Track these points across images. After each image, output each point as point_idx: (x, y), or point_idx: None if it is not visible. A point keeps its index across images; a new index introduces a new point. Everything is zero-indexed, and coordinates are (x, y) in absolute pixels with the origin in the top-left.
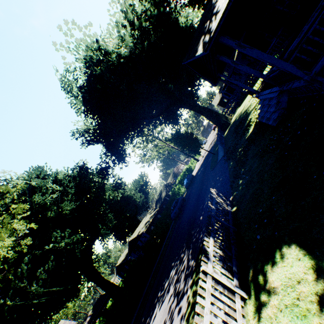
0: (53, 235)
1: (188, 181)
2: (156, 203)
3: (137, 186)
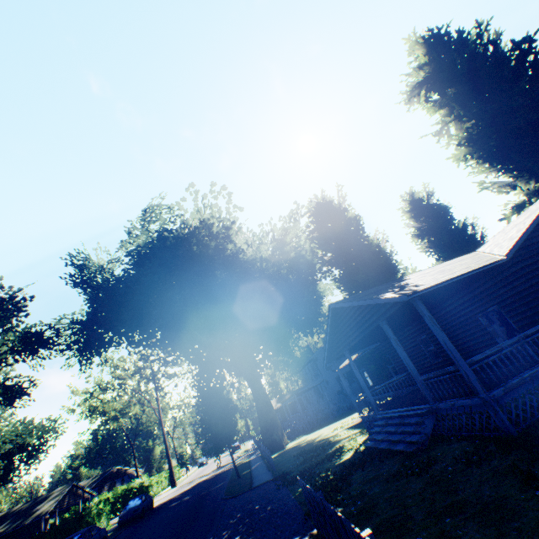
0: None
1: (139, 508)
2: None
3: (16, 438)
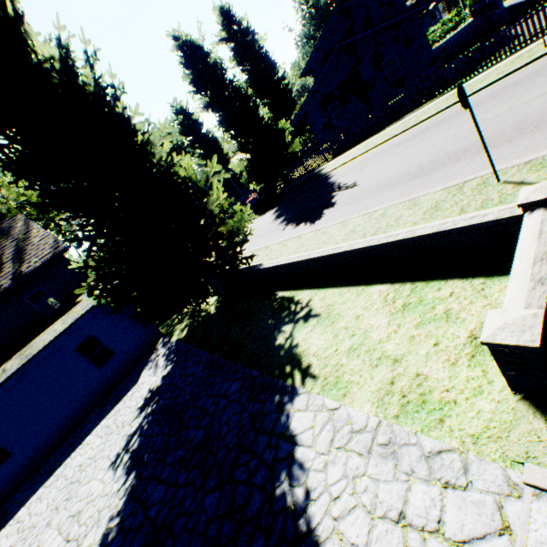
0: None
1: None
2: None
3: None
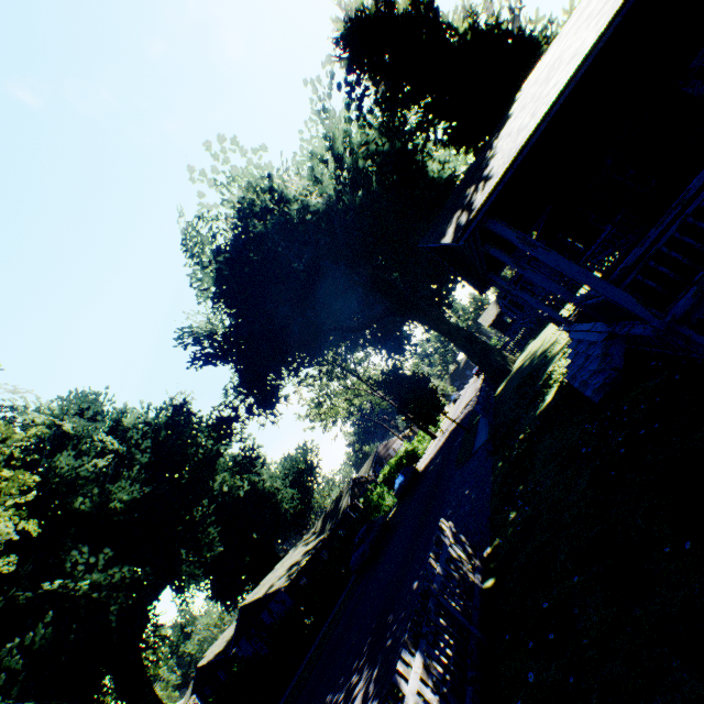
0: (70, 556)
1: (404, 483)
2: (324, 521)
3: (290, 471)
